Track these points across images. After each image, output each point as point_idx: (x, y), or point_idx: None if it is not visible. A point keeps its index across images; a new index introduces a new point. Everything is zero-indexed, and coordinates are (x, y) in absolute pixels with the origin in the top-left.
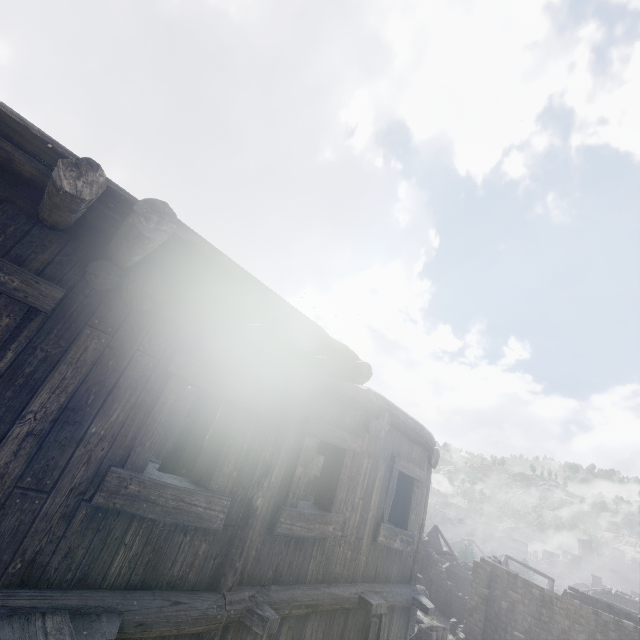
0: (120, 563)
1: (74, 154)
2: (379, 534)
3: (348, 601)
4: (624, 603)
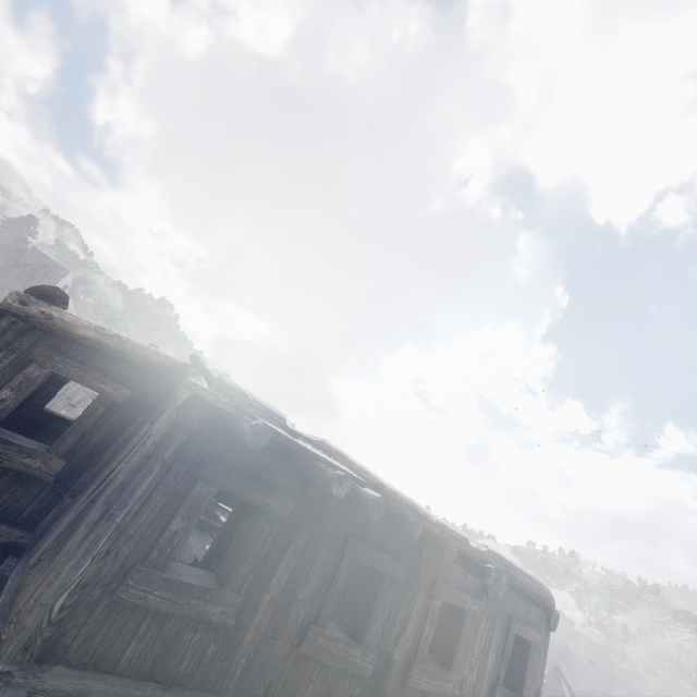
0: (309, 695)
1: (335, 466)
2: None
3: None
4: None
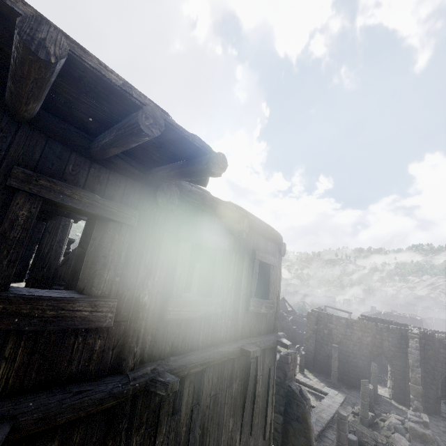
0: (4, 375)
1: None
2: (250, 306)
3: (233, 354)
4: (388, 317)
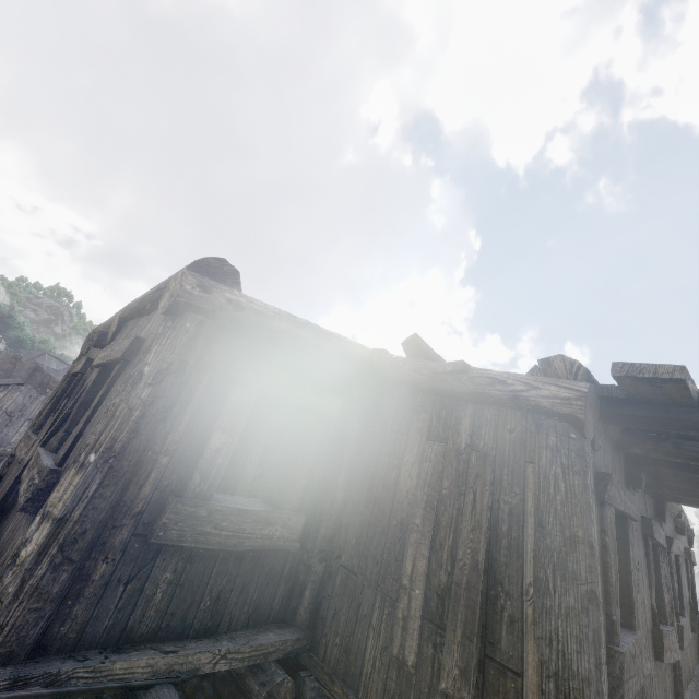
0: None
1: None
2: (696, 625)
3: None
4: None
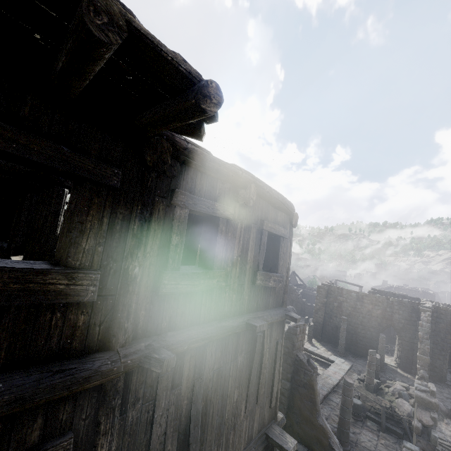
0: None
1: None
2: (256, 279)
3: (237, 328)
4: (400, 291)
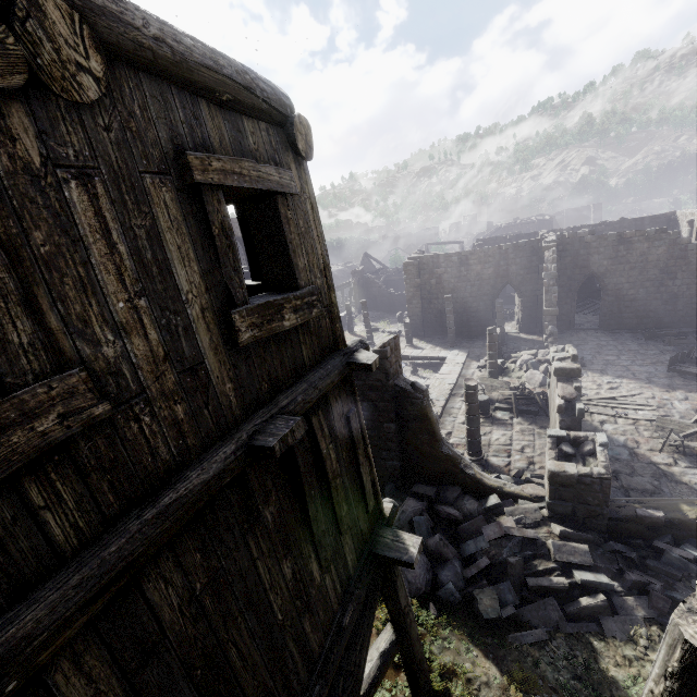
0: None
1: None
2: (238, 332)
3: (224, 475)
4: (510, 230)
